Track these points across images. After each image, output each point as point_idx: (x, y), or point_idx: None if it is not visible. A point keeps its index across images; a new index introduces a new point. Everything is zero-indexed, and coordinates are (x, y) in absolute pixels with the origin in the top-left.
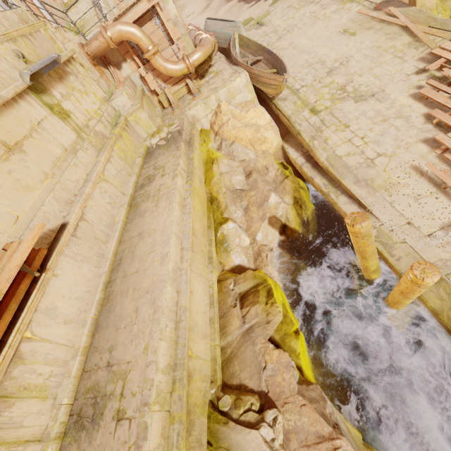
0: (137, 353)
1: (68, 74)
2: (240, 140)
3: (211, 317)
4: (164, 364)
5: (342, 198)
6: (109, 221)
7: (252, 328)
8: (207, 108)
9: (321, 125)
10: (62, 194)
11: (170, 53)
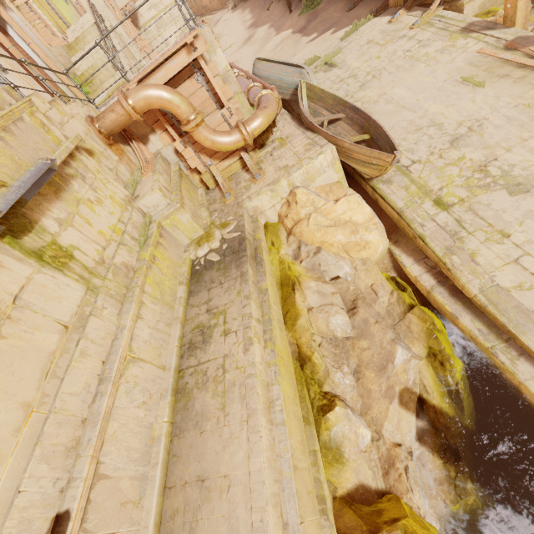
0: None
1: (69, 179)
2: (329, 246)
3: None
4: None
5: (522, 365)
6: (144, 444)
7: None
8: (275, 196)
9: (458, 229)
10: (58, 437)
11: (219, 120)
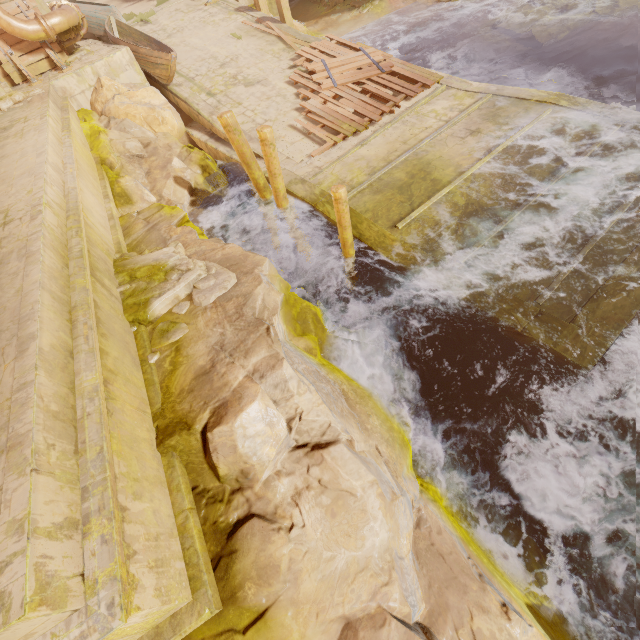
0: (20, 197)
1: None
2: (133, 118)
3: (111, 225)
4: (54, 200)
5: None
6: None
7: (157, 224)
8: (83, 82)
9: (218, 105)
10: None
11: (15, 9)
